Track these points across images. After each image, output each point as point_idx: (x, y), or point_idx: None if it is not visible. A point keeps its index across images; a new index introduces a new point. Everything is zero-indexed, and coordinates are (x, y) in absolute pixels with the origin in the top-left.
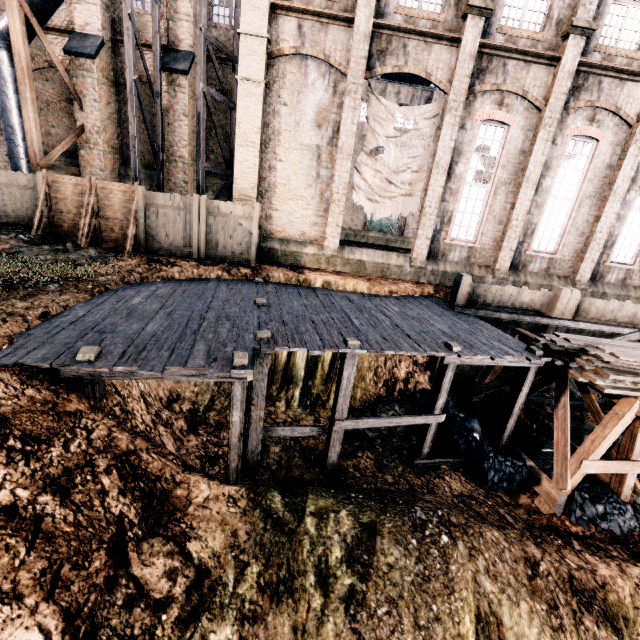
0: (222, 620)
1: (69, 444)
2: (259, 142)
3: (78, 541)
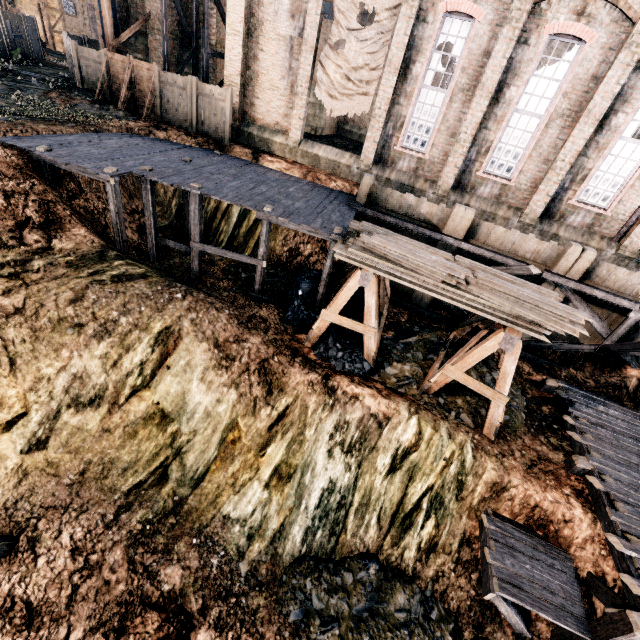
0: (43, 260)
1: (20, 183)
2: (242, 31)
3: (4, 213)
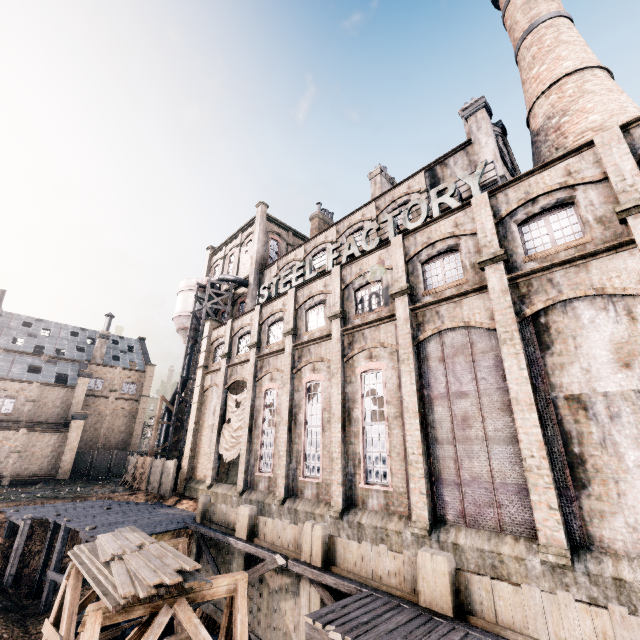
0: None
1: None
2: (193, 428)
3: None
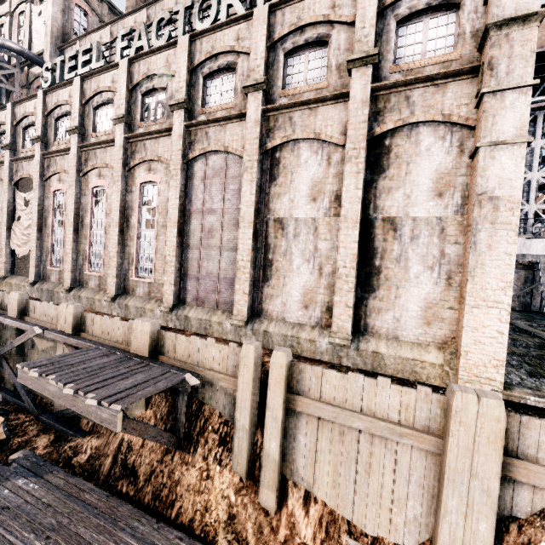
0: None
1: None
2: None
3: None
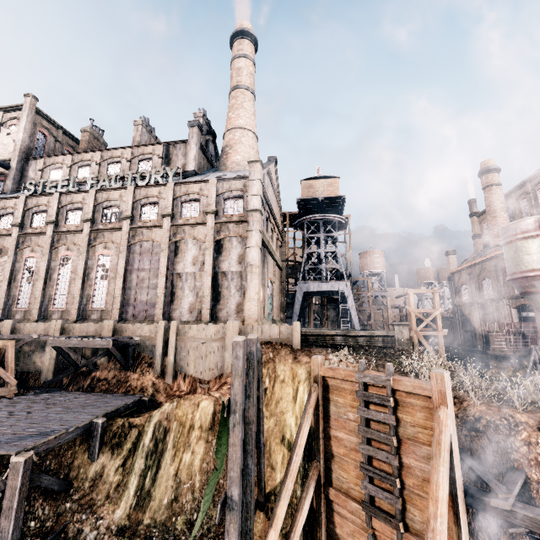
0: None
1: None
2: None
3: None
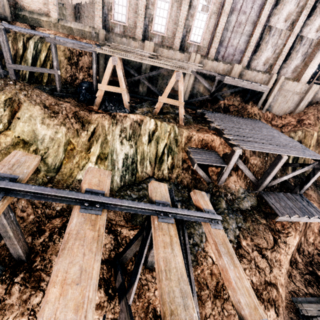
0: None
1: None
2: None
3: None
